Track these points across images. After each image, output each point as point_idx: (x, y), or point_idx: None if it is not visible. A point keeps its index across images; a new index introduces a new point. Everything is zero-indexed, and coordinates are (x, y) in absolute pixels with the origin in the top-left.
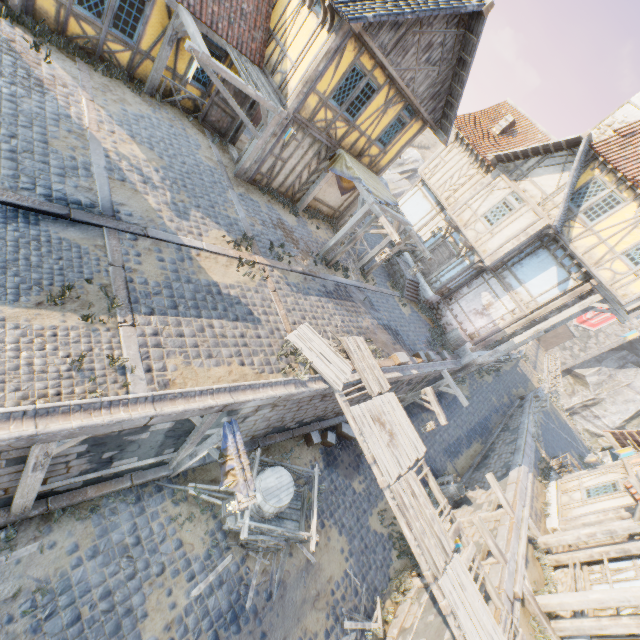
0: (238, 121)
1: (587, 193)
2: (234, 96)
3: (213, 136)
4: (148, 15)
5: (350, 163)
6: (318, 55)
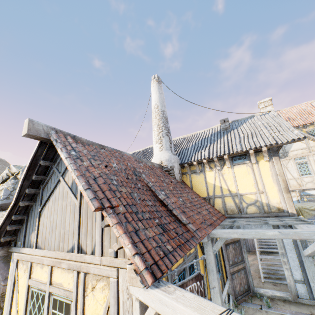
0: (245, 265)
1: (314, 135)
2: (234, 252)
3: (250, 301)
4: (198, 268)
5: (311, 206)
6: (276, 172)
